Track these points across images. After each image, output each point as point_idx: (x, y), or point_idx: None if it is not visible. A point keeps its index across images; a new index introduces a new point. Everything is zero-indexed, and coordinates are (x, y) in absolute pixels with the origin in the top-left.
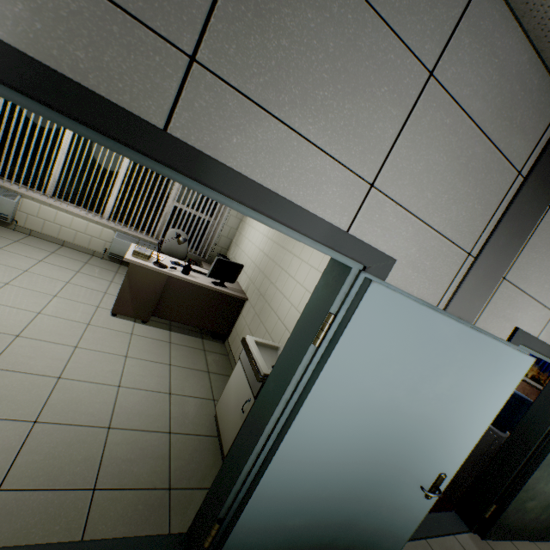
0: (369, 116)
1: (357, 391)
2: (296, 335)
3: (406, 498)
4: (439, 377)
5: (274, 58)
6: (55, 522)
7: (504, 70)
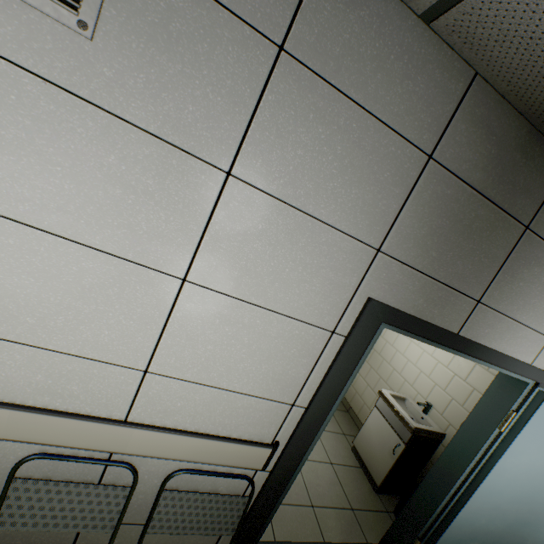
0: None
1: (525, 460)
2: (475, 417)
3: None
4: None
5: (514, 291)
6: (305, 527)
7: None
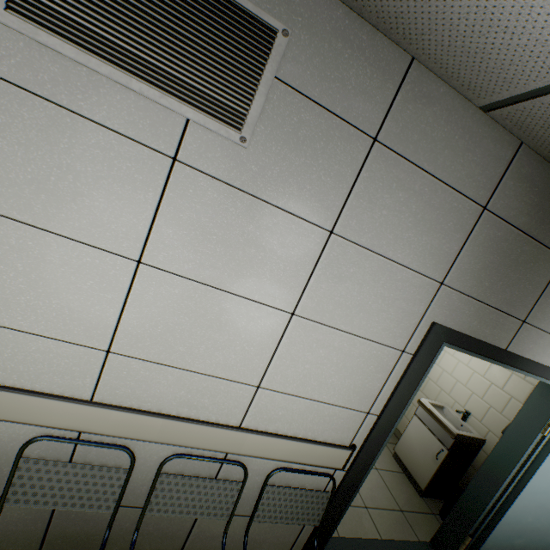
0: None
1: None
2: (518, 423)
3: None
4: None
5: None
6: (362, 526)
7: None
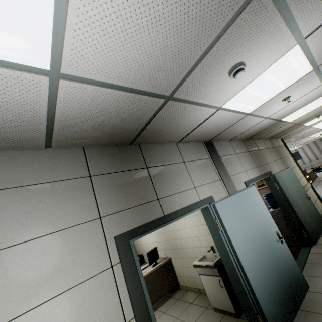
0: (183, 177)
1: (238, 231)
2: (213, 234)
3: (279, 249)
4: (246, 209)
5: (166, 186)
6: None
7: (191, 149)
